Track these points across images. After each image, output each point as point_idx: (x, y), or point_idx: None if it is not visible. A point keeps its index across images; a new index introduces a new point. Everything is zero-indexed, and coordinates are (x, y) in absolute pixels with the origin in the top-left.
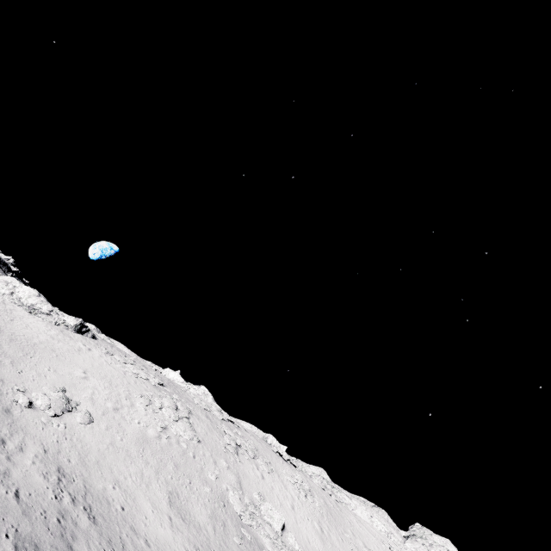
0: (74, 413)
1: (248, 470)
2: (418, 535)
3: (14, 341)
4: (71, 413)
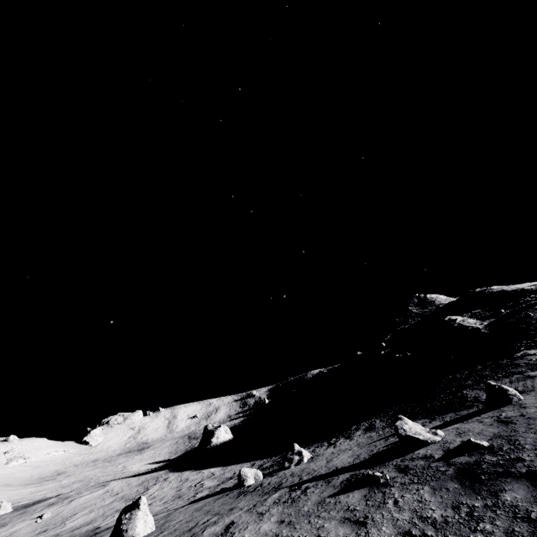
0: None
1: None
2: None
3: None
4: None
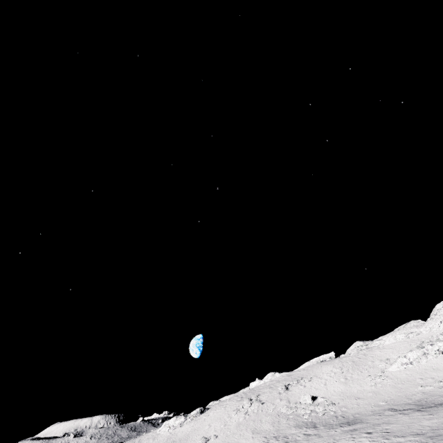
0: (210, 439)
1: (295, 391)
2: (431, 315)
3: (181, 440)
4: (209, 440)
